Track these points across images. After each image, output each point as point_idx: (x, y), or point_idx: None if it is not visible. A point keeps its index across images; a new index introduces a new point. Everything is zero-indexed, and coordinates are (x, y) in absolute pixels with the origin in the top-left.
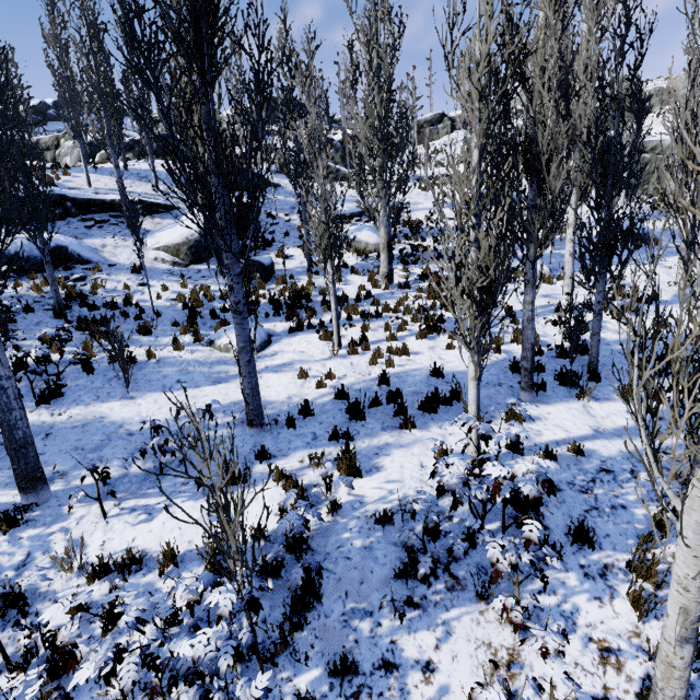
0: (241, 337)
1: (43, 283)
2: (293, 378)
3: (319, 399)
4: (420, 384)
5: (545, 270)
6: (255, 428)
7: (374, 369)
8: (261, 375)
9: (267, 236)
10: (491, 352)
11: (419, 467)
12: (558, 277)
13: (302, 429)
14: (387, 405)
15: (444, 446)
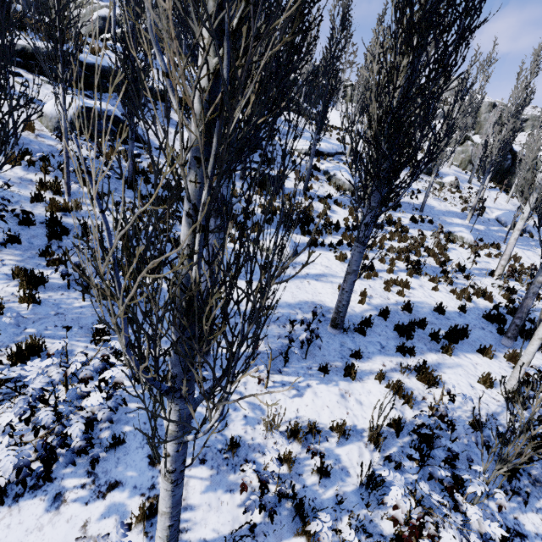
0: (357, 262)
1: (110, 152)
2: (334, 289)
3: (366, 313)
4: (430, 316)
5: (472, 239)
6: (338, 330)
7: (389, 295)
8: (308, 281)
9: (268, 154)
10: (463, 299)
11: (470, 387)
12: (480, 247)
13: (369, 337)
14: (417, 329)
15: (478, 373)
